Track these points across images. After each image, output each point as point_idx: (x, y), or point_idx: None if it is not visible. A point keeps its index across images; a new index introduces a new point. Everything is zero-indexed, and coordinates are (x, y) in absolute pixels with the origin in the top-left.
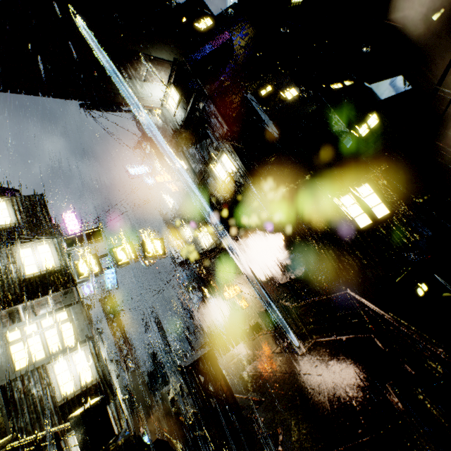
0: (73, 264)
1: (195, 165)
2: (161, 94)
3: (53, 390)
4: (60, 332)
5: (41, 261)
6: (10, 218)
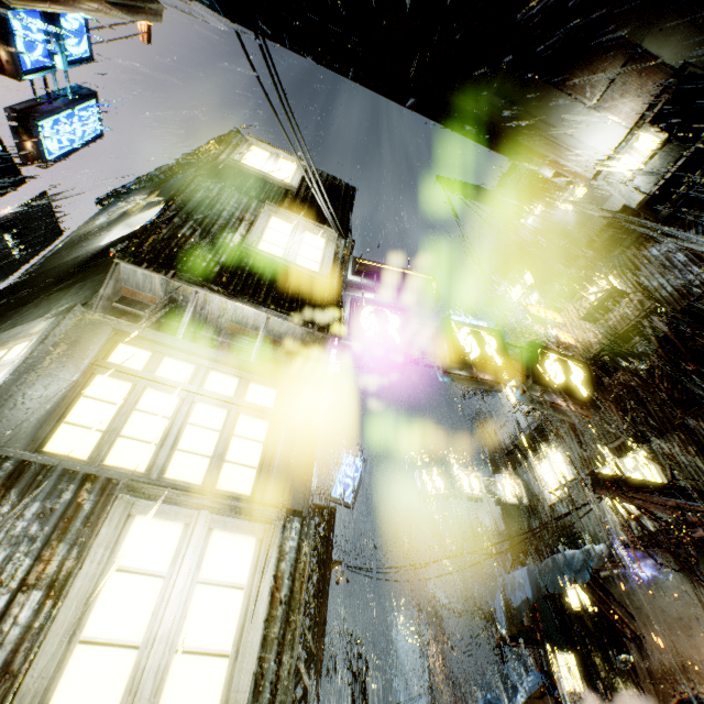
0: (351, 302)
1: (660, 281)
2: (609, 147)
3: (40, 638)
4: (228, 433)
5: (298, 252)
6: (290, 181)
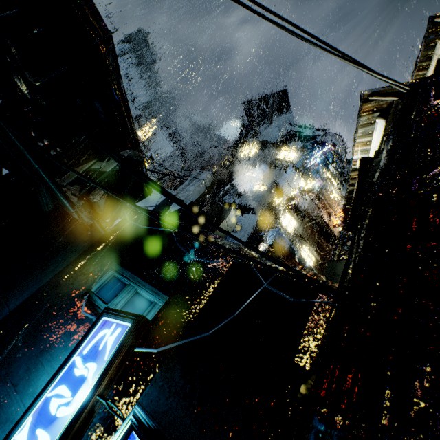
0: None
1: None
2: None
3: None
4: None
5: None
6: None
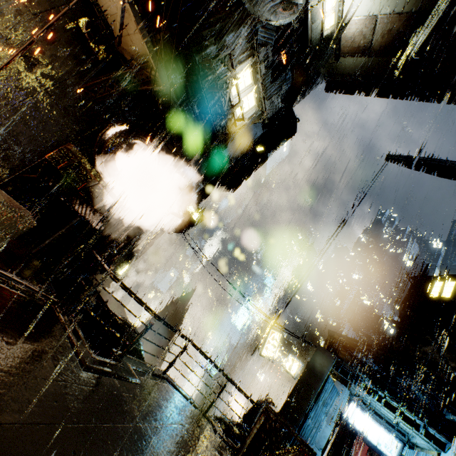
0: None
1: None
2: (348, 1)
3: None
4: None
5: None
6: None
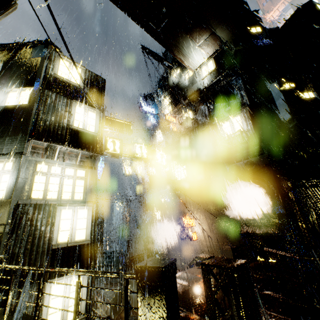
0: (105, 138)
1: (201, 118)
2: (201, 61)
3: (53, 232)
4: (74, 185)
5: (87, 122)
6: (79, 81)
